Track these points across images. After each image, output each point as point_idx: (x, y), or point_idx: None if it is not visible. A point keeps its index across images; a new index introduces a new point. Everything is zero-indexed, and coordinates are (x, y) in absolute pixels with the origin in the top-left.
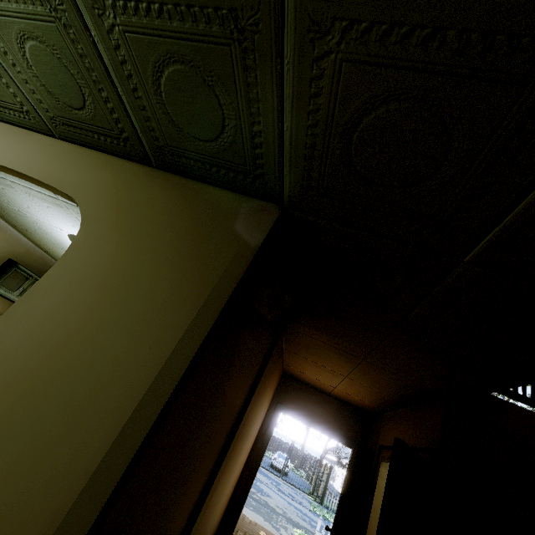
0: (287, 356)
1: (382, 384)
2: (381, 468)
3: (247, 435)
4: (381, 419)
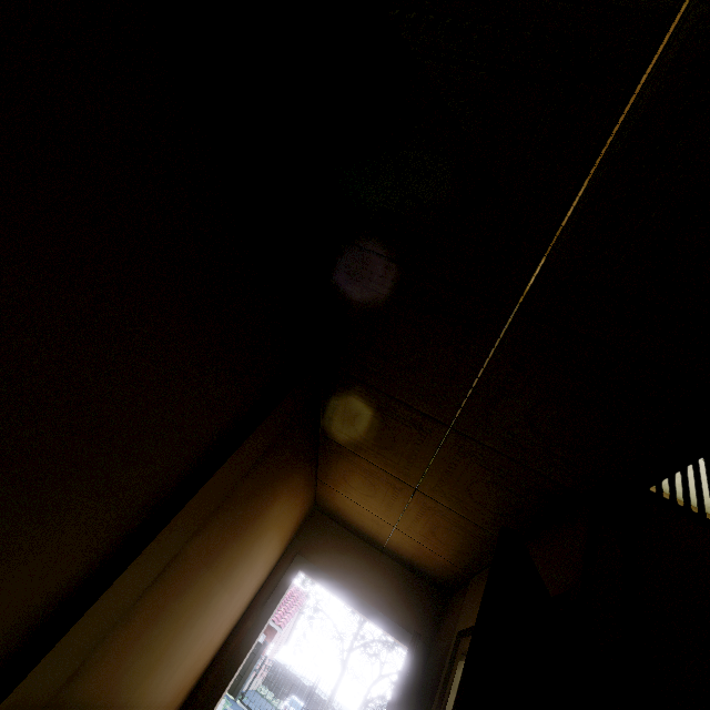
0: (325, 455)
1: (475, 497)
2: (458, 672)
3: (226, 575)
4: (464, 592)
